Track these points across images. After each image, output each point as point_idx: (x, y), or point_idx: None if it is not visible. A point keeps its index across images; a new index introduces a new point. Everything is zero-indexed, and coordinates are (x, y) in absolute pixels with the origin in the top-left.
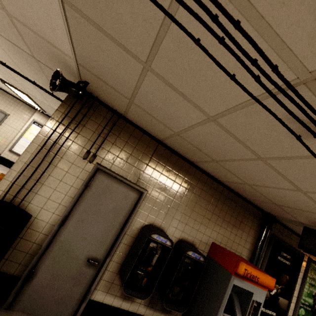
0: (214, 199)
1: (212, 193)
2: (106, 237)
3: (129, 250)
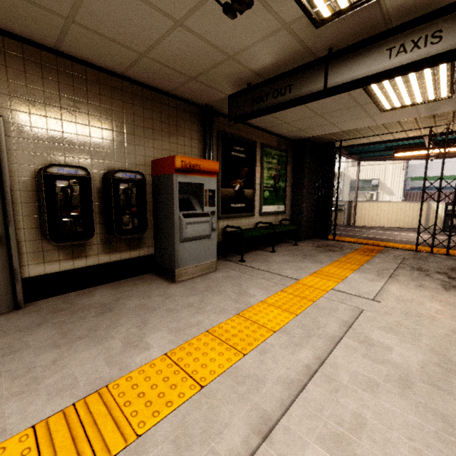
0: (125, 105)
1: (119, 97)
2: None
3: (37, 208)
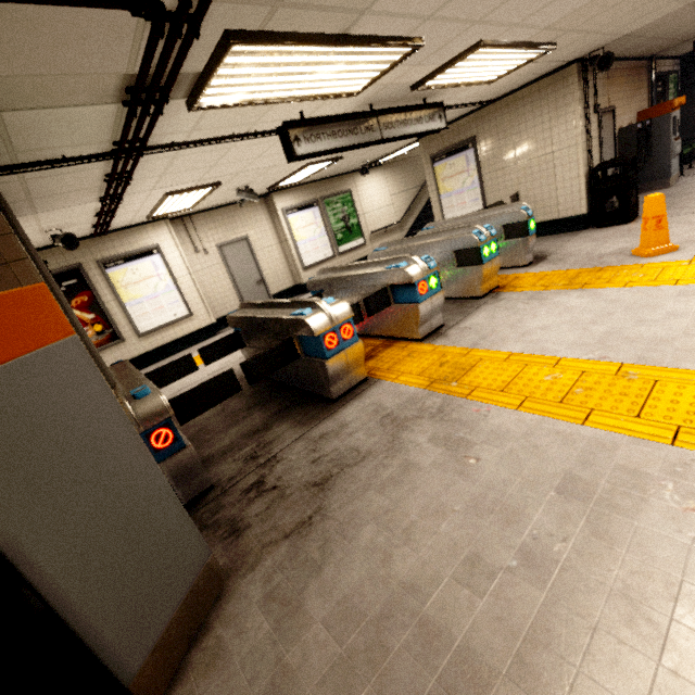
0: (630, 78)
1: (629, 74)
2: (612, 155)
3: (617, 154)
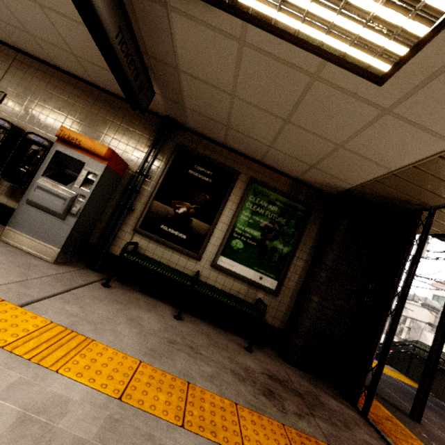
0: (87, 103)
1: (85, 97)
2: None
3: None
